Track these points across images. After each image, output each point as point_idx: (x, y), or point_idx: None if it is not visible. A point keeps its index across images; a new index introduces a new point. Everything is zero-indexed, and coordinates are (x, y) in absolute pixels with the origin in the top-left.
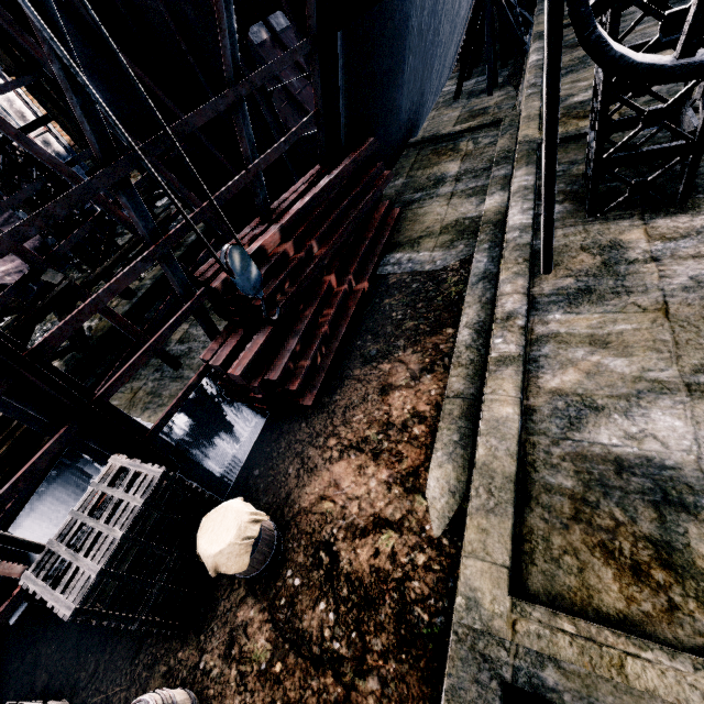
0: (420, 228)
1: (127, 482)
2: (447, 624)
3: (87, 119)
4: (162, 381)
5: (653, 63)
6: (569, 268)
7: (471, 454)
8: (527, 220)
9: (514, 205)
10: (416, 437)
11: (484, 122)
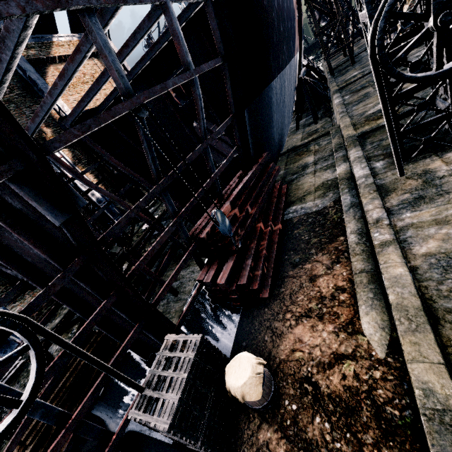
0: (302, 191)
1: (180, 347)
2: (414, 414)
3: (153, 164)
4: (168, 304)
5: (425, 75)
6: (403, 189)
7: (385, 303)
8: (366, 172)
9: (355, 166)
10: (343, 301)
11: (320, 135)
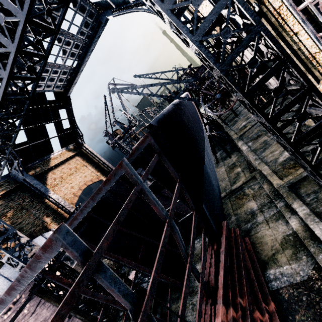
0: (268, 247)
1: None
2: None
3: None
4: None
5: None
6: None
7: None
8: None
9: (313, 227)
10: None
11: (248, 179)
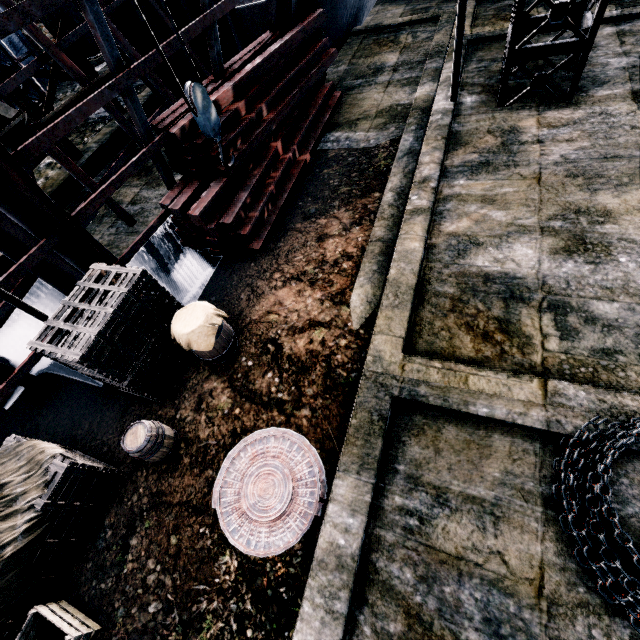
0: (358, 111)
1: (110, 280)
2: (359, 376)
3: None
4: (118, 235)
5: None
6: (476, 147)
7: (385, 279)
8: (449, 106)
9: (440, 92)
10: (344, 270)
11: (424, 17)
